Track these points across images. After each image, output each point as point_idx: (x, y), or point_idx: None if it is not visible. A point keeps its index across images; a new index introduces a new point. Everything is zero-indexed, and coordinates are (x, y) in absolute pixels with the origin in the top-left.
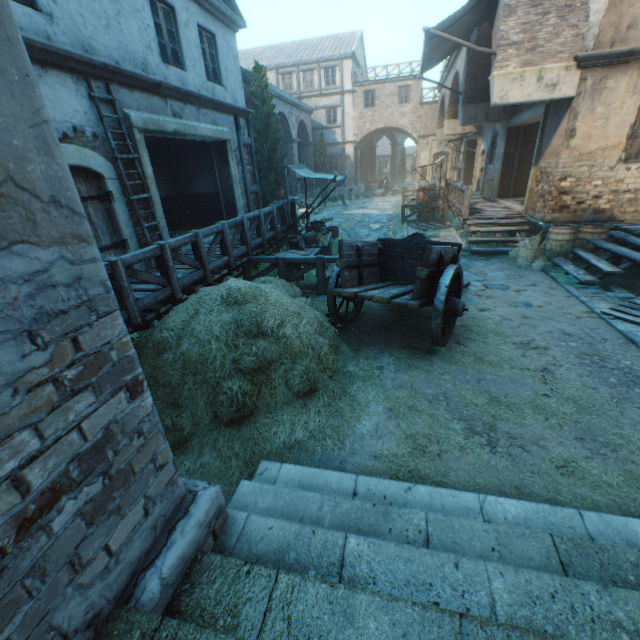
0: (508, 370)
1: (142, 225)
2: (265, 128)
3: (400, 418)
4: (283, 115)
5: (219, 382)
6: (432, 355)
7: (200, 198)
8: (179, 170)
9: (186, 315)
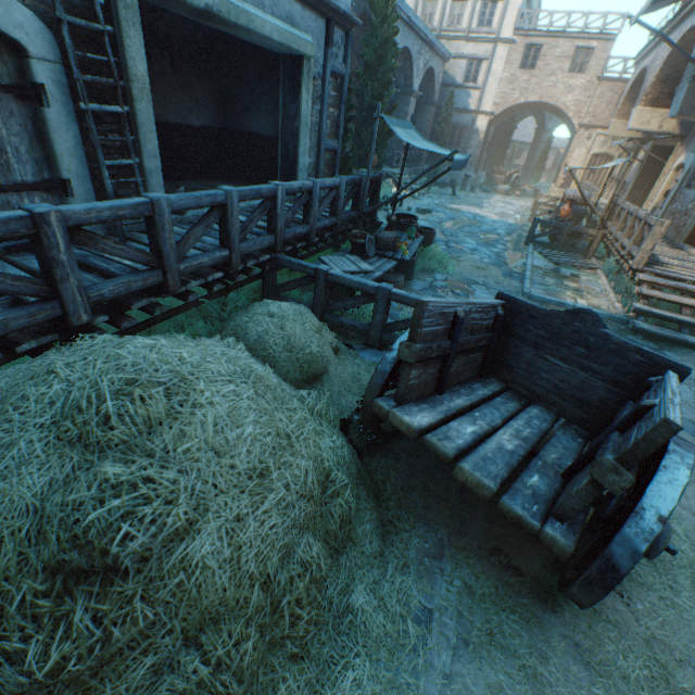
0: None
1: (99, 160)
2: (376, 61)
3: None
4: (409, 53)
5: None
6: (549, 611)
7: (253, 140)
8: (233, 91)
9: None
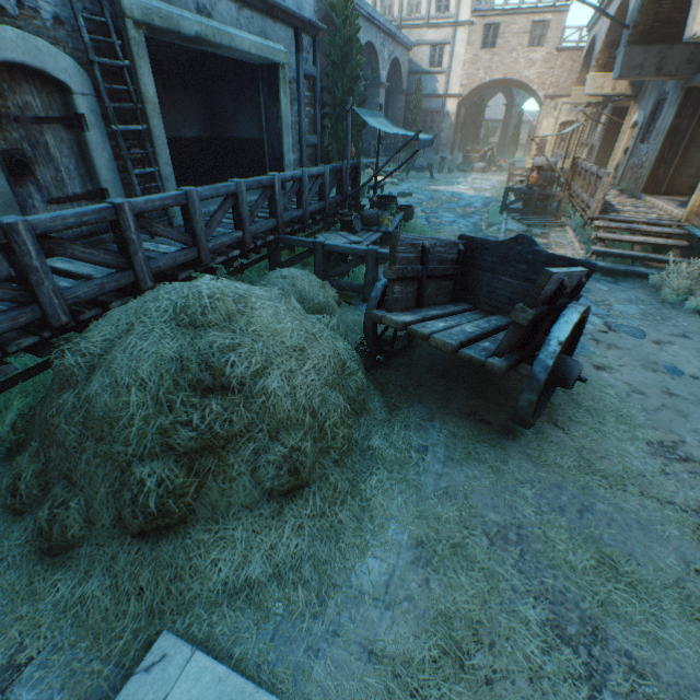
0: (636, 499)
1: (129, 171)
2: (343, 59)
3: (433, 568)
4: (372, 47)
5: (131, 463)
6: (509, 440)
7: (241, 145)
8: (217, 103)
9: (114, 330)
